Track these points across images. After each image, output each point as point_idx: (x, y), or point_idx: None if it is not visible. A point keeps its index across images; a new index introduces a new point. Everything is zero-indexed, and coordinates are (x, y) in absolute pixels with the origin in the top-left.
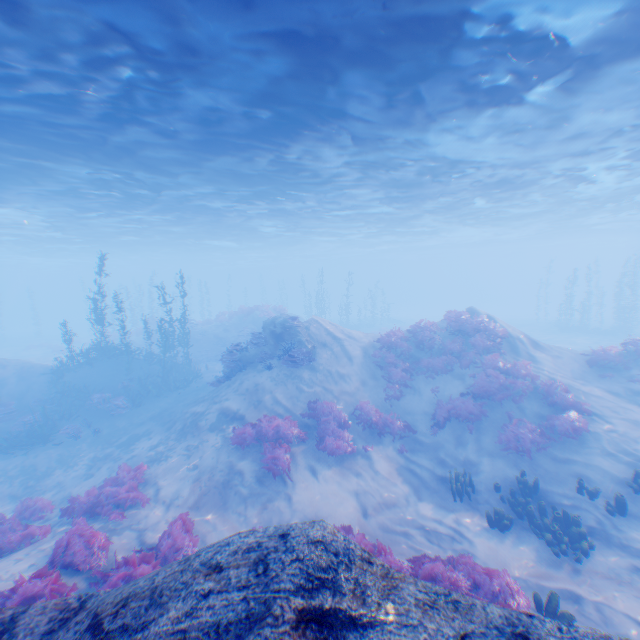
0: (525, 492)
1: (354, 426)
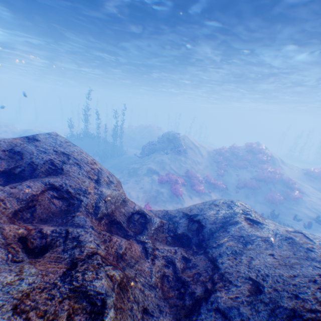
0: (273, 216)
1: (204, 183)
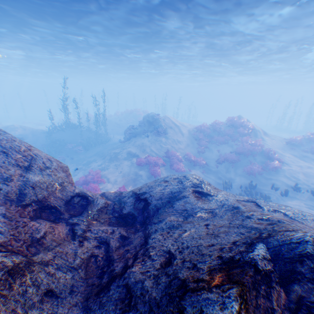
0: (251, 188)
1: (184, 162)
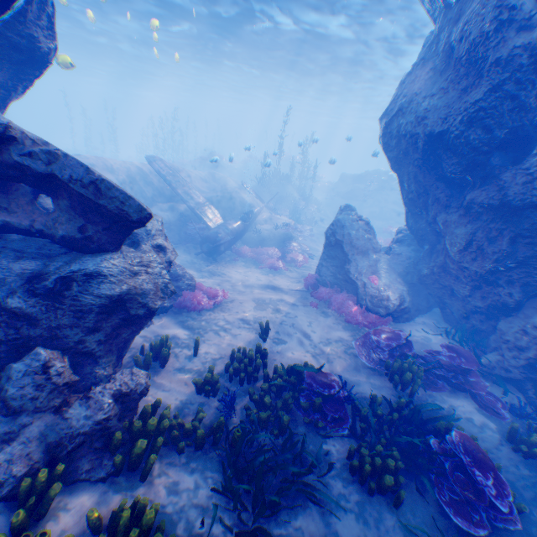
0: None
1: None
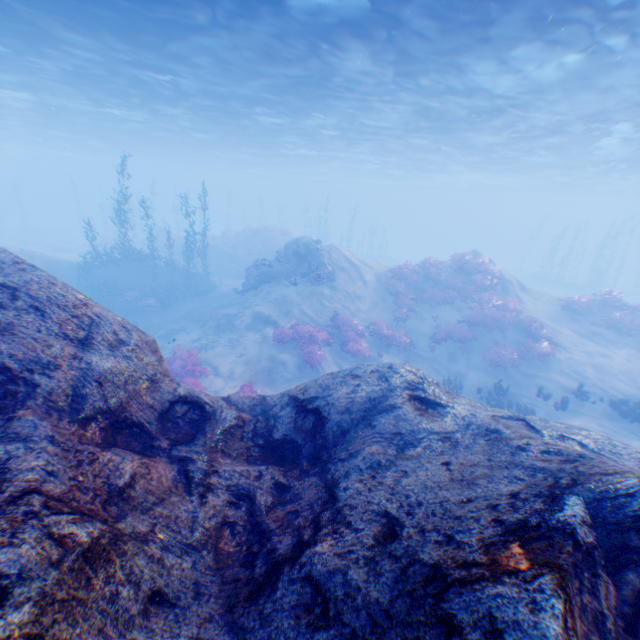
0: (498, 393)
1: (369, 338)
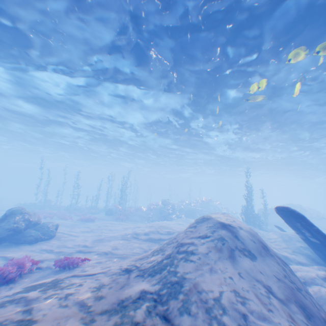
0: None
1: None
